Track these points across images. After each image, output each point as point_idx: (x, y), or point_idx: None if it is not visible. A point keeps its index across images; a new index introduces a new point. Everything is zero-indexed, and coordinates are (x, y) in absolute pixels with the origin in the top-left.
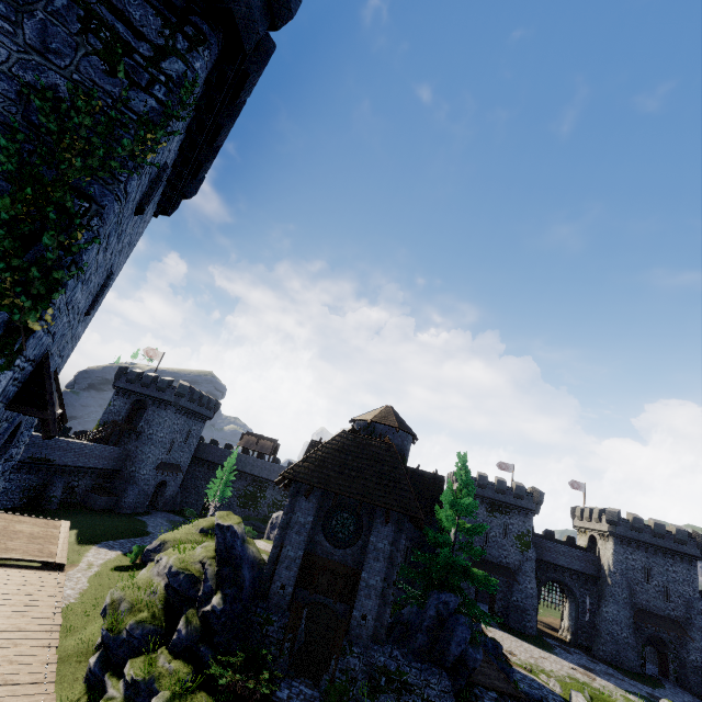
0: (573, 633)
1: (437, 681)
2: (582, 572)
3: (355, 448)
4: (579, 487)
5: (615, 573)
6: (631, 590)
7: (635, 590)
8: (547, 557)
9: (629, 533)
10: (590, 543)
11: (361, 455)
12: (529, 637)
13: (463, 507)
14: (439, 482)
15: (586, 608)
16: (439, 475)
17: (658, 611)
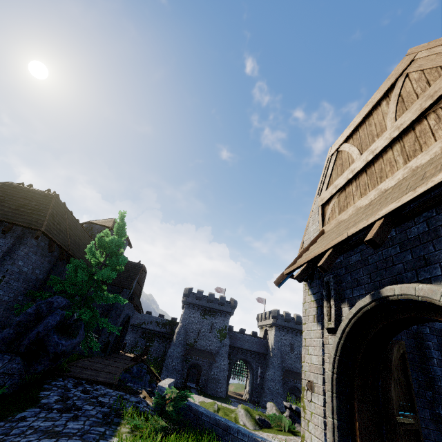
0: (250, 394)
1: (2, 365)
2: (258, 351)
3: (13, 191)
4: (262, 301)
5: (275, 348)
6: (282, 359)
7: (285, 358)
8: (238, 344)
9: (283, 323)
10: (265, 334)
11: (14, 195)
12: (217, 398)
13: (108, 244)
14: (138, 267)
15: (258, 375)
16: (140, 263)
17: (296, 370)
